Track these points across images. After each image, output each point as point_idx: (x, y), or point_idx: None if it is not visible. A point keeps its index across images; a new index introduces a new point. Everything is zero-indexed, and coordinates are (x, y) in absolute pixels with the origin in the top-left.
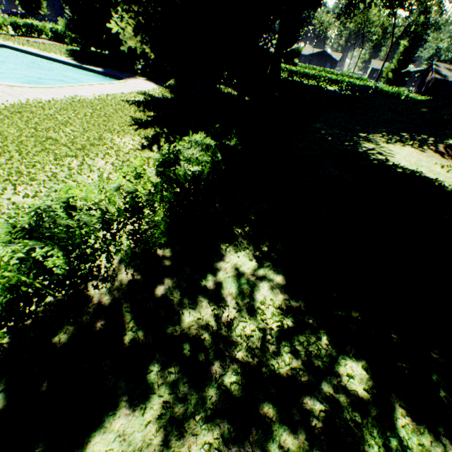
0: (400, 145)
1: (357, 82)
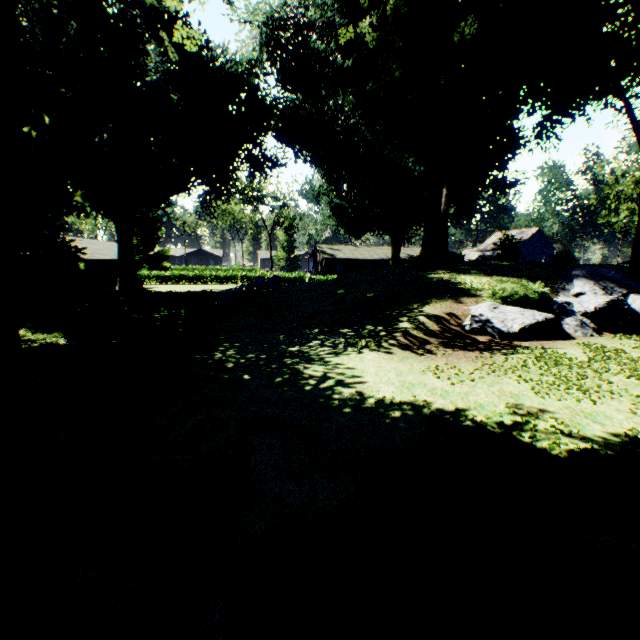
0: (356, 352)
1: (252, 274)
